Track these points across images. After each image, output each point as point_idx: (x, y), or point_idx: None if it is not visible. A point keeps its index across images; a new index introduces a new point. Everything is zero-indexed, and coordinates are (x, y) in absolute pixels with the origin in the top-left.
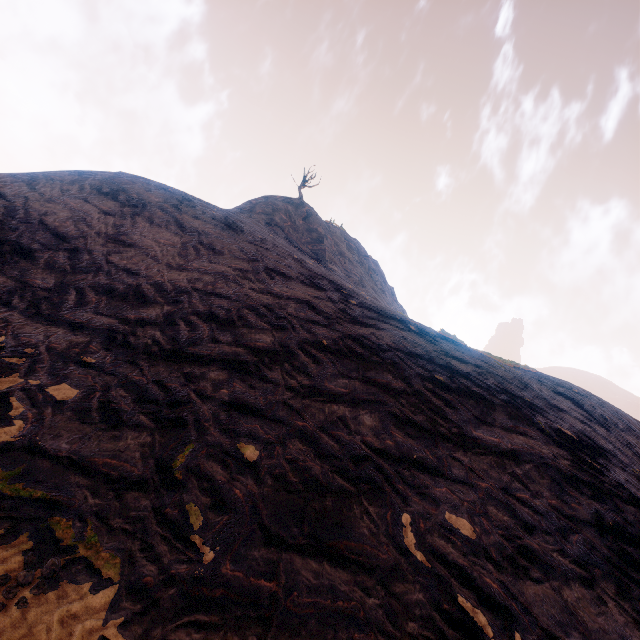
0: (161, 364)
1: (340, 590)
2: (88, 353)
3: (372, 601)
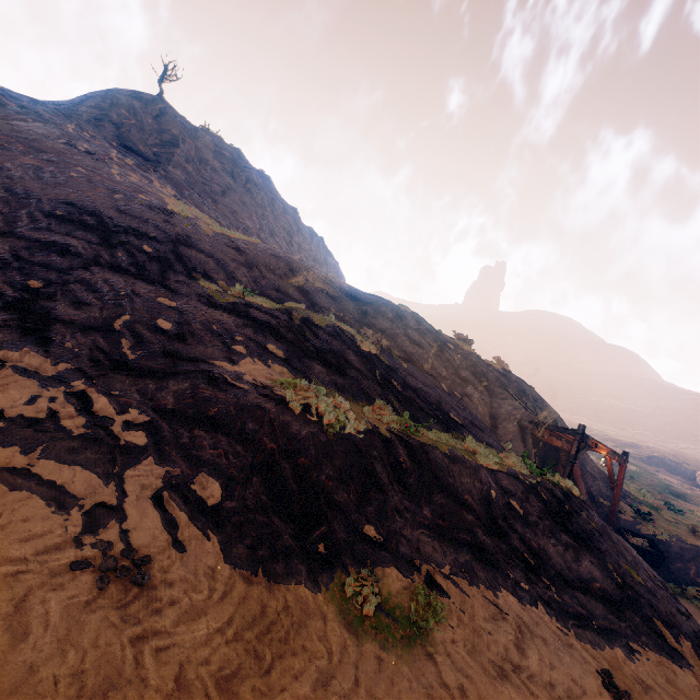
0: None
1: None
2: None
3: None
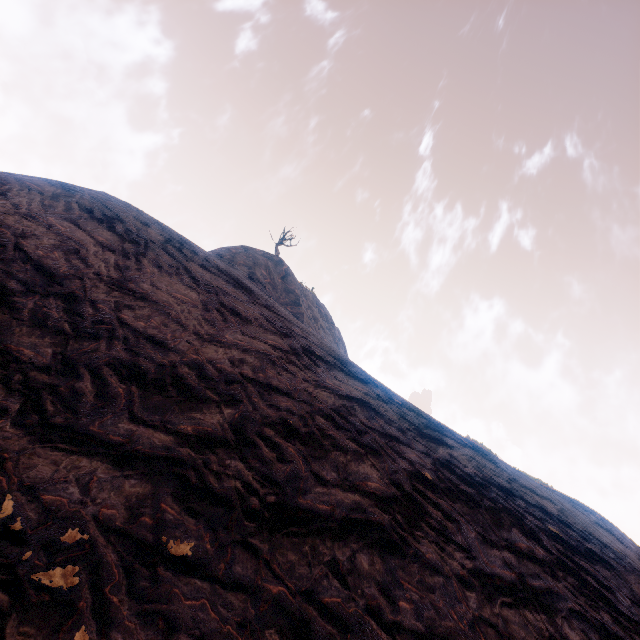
0: (284, 542)
1: None
2: (169, 527)
3: None
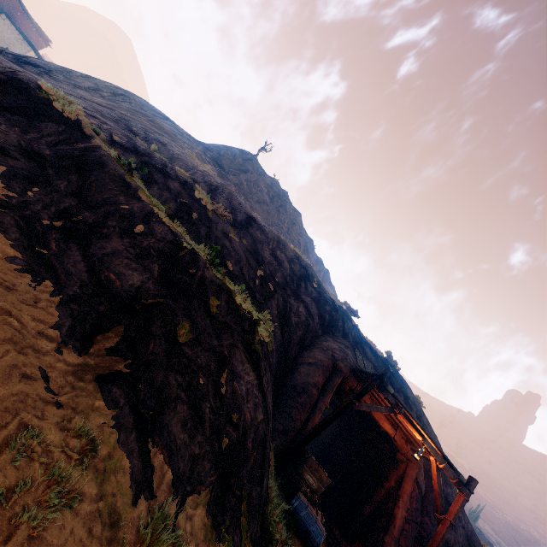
0: None
1: None
2: None
3: None
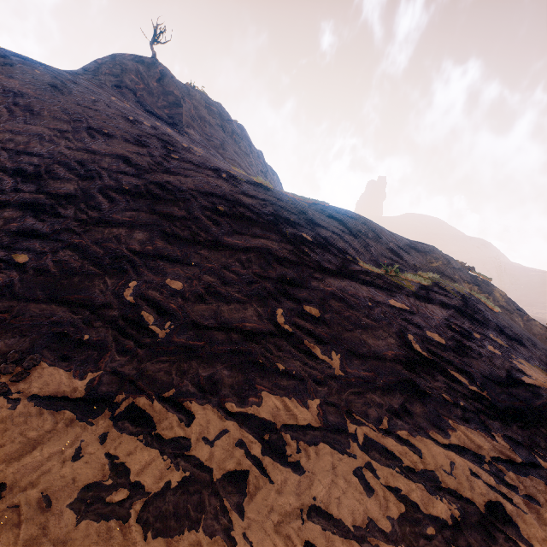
0: None
1: (56, 314)
2: None
3: (78, 317)
